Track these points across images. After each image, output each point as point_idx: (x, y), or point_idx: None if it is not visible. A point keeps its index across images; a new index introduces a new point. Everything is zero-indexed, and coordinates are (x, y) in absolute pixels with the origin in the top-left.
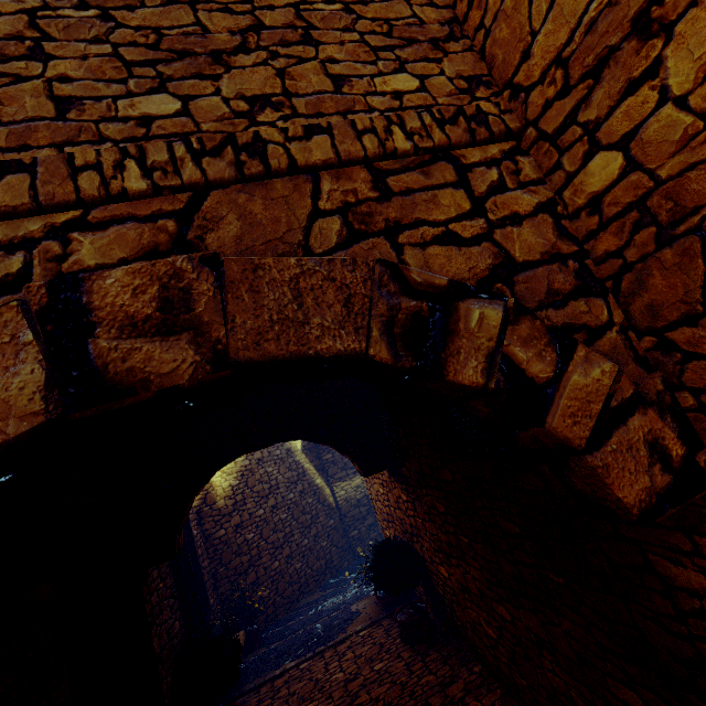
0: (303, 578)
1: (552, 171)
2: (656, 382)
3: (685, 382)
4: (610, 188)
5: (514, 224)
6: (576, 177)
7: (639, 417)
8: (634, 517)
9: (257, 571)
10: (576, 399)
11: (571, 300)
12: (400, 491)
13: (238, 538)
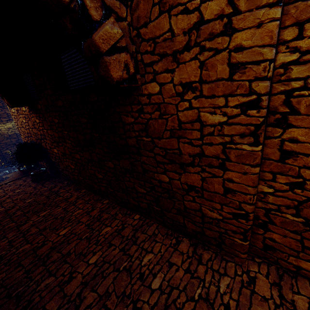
0: None
1: None
2: (133, 48)
3: (140, 50)
4: None
5: None
6: None
7: (125, 54)
8: (115, 83)
9: None
10: (106, 35)
11: None
12: (36, 118)
13: None
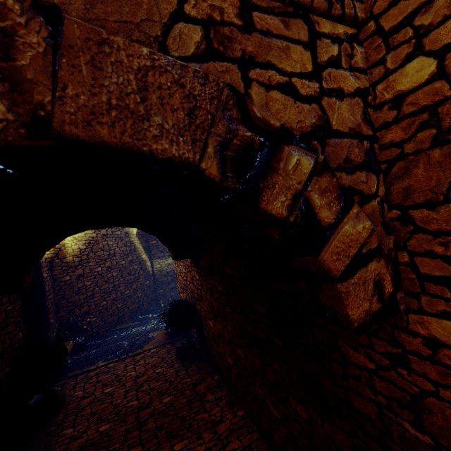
0: (122, 313)
1: (375, 65)
2: (390, 242)
3: (408, 246)
4: (415, 89)
5: (338, 98)
6: (392, 74)
7: (375, 263)
8: (353, 328)
9: (90, 306)
10: (343, 243)
11: (358, 170)
12: (196, 273)
13: (79, 283)
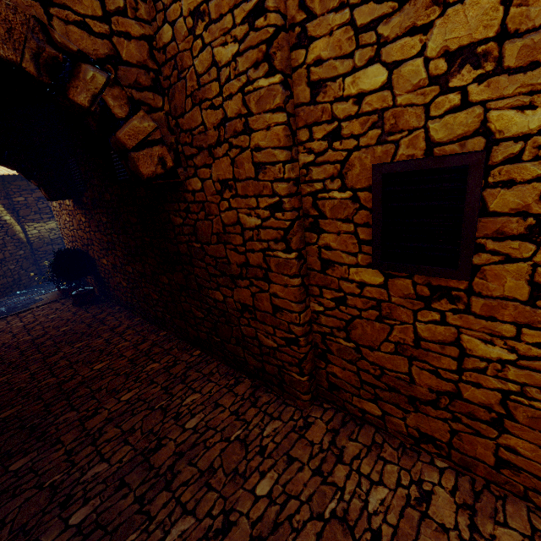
0: None
1: (154, 20)
2: (173, 139)
3: (181, 141)
4: (169, 44)
5: (126, 38)
6: (160, 30)
7: (159, 148)
8: (145, 179)
9: None
10: (133, 131)
11: (147, 91)
12: (81, 215)
13: None
